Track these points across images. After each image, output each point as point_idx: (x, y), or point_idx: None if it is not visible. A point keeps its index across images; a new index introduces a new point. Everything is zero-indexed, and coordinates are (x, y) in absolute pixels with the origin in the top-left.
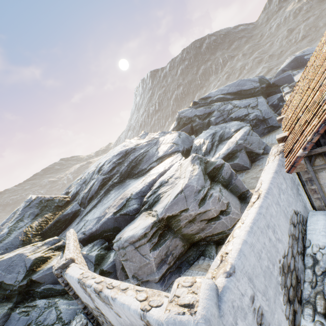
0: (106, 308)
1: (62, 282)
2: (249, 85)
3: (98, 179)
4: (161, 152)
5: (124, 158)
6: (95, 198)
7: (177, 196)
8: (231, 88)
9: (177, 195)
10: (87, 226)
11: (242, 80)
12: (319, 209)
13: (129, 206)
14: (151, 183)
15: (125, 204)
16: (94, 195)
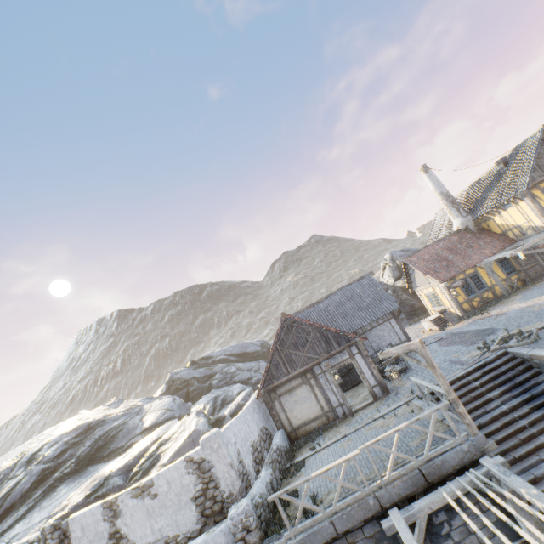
0: (139, 505)
1: (59, 538)
2: (252, 348)
3: (31, 471)
4: (148, 421)
5: (84, 435)
6: (20, 506)
7: (185, 441)
8: (235, 349)
9: (185, 440)
10: (22, 537)
11: (246, 342)
12: (280, 428)
13: (109, 484)
14: (141, 453)
15: (103, 483)
16: (18, 501)
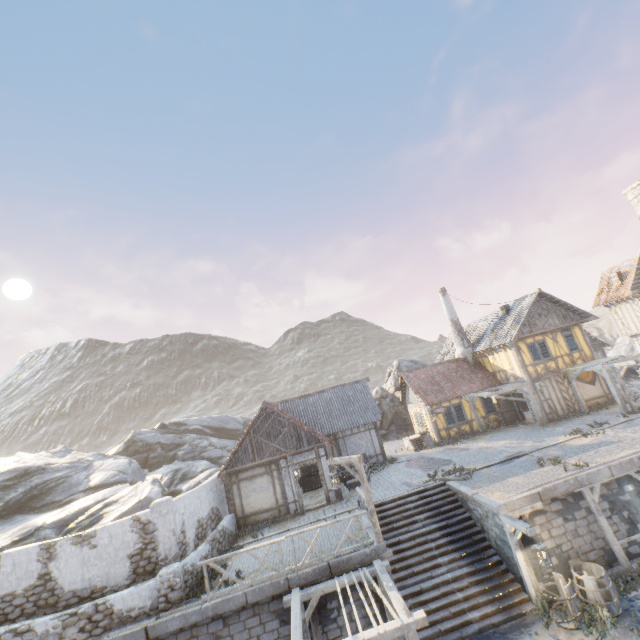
0: (77, 552)
1: None
2: (233, 425)
3: None
4: (96, 479)
5: (18, 479)
6: None
7: (134, 505)
8: (214, 422)
9: (134, 504)
10: None
11: (228, 416)
12: (231, 512)
13: (40, 535)
14: (82, 510)
15: (34, 533)
16: None
